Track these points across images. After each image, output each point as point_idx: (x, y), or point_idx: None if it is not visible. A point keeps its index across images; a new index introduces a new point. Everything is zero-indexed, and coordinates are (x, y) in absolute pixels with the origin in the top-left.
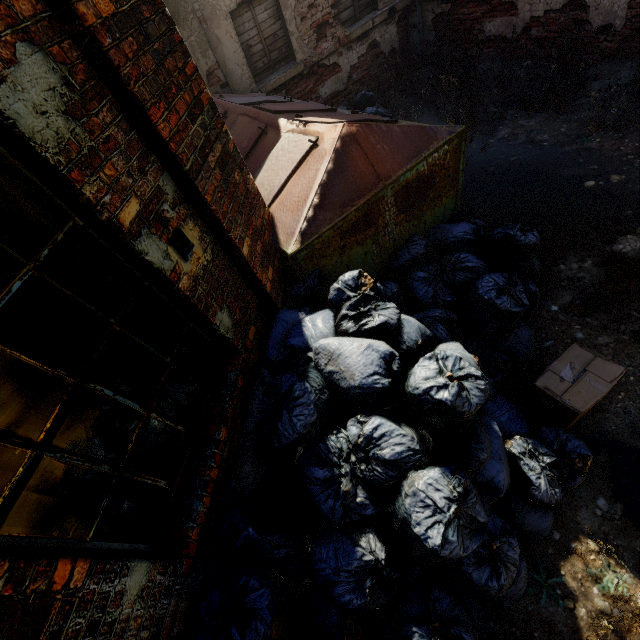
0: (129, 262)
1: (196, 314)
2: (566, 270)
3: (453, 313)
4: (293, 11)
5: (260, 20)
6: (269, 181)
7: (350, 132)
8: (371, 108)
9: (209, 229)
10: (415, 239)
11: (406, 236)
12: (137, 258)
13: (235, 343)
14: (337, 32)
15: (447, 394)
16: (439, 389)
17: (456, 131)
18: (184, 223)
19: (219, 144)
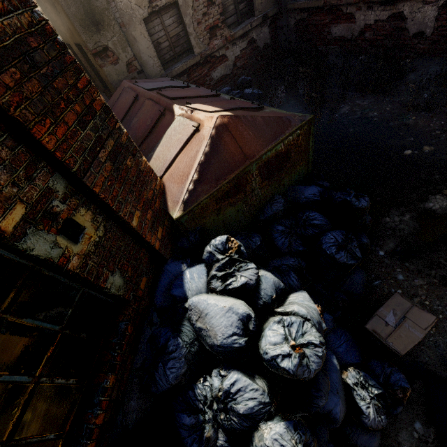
0: (17, 256)
1: (87, 284)
2: (390, 222)
3: (303, 261)
4: (191, 18)
5: (167, 24)
6: (163, 155)
7: (223, 122)
8: (248, 89)
9: (101, 210)
10: (276, 198)
11: (269, 195)
12: (23, 254)
13: (126, 297)
14: (224, 32)
15: (290, 363)
16: (284, 357)
17: (306, 119)
18: (75, 211)
19: (111, 140)
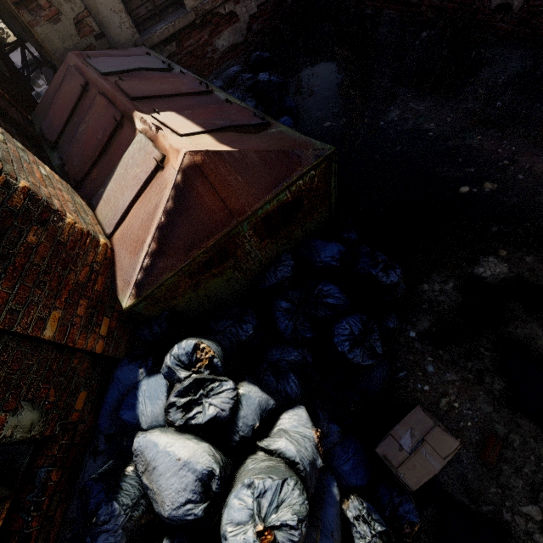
0: None
1: None
2: (429, 291)
3: (310, 353)
4: None
5: None
6: (115, 199)
7: (194, 162)
8: (264, 74)
9: None
10: (283, 259)
11: (275, 254)
12: None
13: (47, 433)
14: None
15: None
16: None
17: (324, 154)
18: None
19: None
